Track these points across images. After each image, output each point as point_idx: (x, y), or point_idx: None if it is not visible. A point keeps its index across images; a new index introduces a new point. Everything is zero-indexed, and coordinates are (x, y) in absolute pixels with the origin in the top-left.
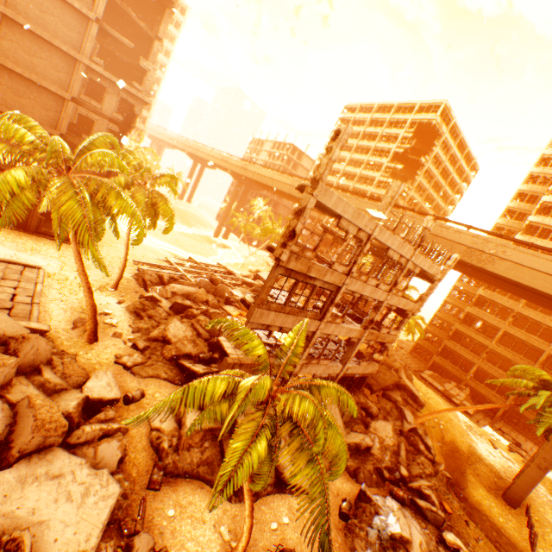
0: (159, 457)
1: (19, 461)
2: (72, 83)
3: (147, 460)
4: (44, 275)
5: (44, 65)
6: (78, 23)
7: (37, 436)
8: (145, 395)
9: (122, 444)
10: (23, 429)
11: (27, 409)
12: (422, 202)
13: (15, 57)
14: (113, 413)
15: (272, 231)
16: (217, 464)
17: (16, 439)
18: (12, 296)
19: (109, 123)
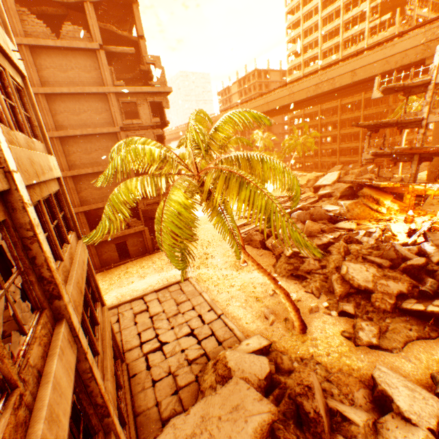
0: None
1: None
2: (113, 116)
3: None
4: (197, 283)
5: (89, 116)
6: (90, 62)
7: None
8: None
9: None
10: None
11: None
12: (429, 14)
13: (70, 124)
14: None
15: (296, 144)
16: None
17: None
18: (199, 318)
19: (153, 131)
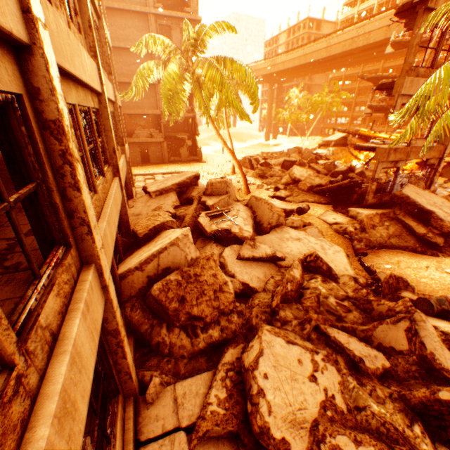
0: (349, 239)
1: (270, 231)
2: None
3: (340, 241)
4: None
5: (132, 32)
6: None
7: (274, 214)
8: (309, 208)
9: (319, 231)
10: (262, 212)
11: (256, 202)
12: None
13: (116, 37)
14: (297, 217)
15: (321, 102)
16: (405, 235)
17: (261, 219)
18: None
19: None
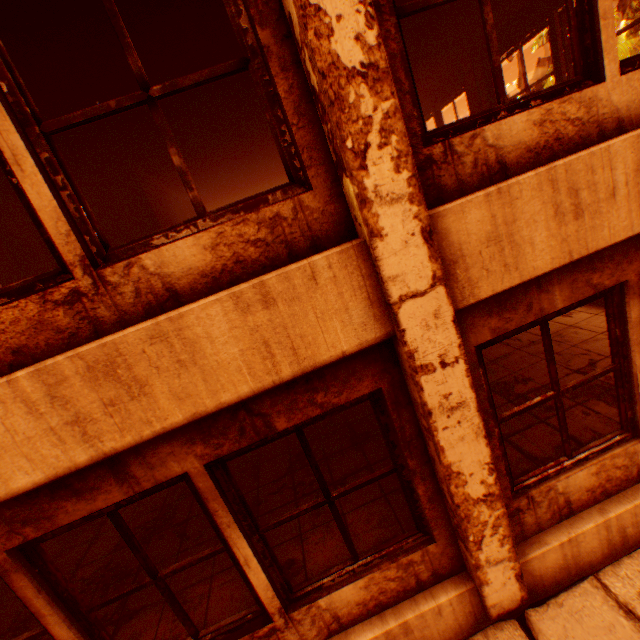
0: None
1: None
2: None
3: None
4: None
5: None
6: None
7: None
8: None
9: None
10: None
11: None
12: None
13: None
14: None
15: None
16: None
17: None
18: None
19: None
